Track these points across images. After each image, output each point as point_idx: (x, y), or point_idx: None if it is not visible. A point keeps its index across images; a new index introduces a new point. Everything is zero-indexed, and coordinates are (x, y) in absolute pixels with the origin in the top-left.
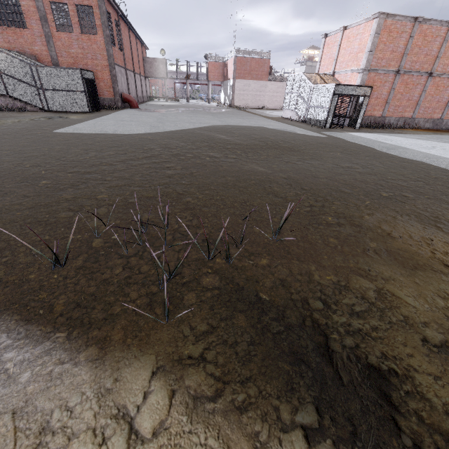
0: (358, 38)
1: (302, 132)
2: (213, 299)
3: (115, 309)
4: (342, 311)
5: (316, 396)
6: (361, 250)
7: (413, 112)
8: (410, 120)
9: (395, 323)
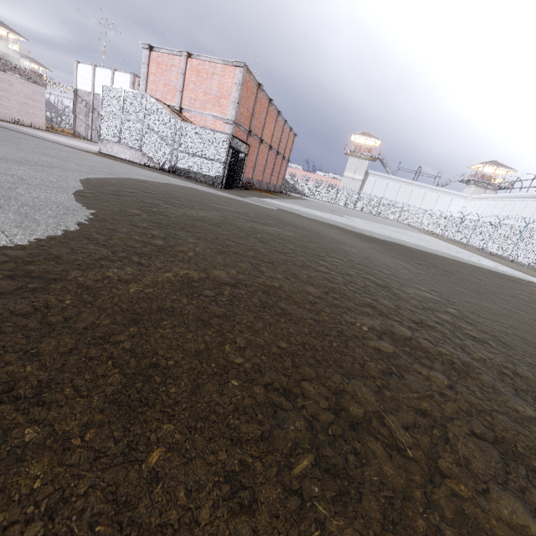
0: (217, 80)
1: (253, 202)
2: None
3: None
4: None
5: None
6: None
7: (253, 173)
8: (251, 180)
9: None
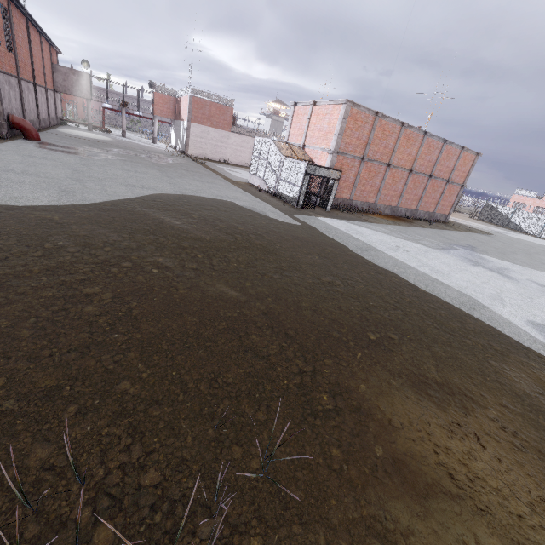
0: (328, 118)
1: (274, 216)
2: None
3: None
4: None
5: None
6: (369, 467)
7: (376, 198)
8: (373, 205)
9: None
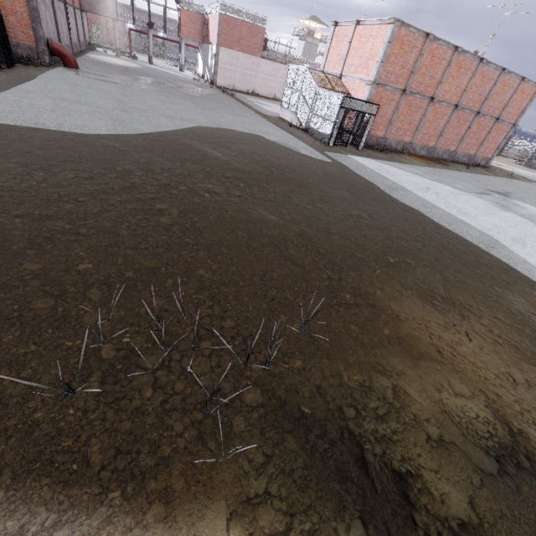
0: (371, 42)
1: (306, 153)
2: (261, 420)
3: (164, 450)
4: (370, 417)
5: (361, 510)
6: (378, 339)
7: (412, 137)
8: (408, 145)
9: (408, 423)
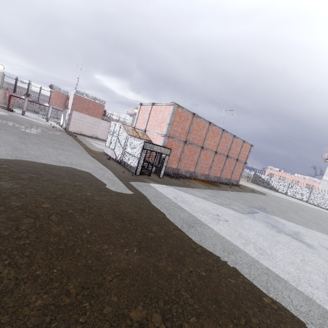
0: (162, 113)
1: (107, 185)
2: None
3: None
4: None
5: None
6: None
7: (195, 168)
8: (193, 173)
9: None
